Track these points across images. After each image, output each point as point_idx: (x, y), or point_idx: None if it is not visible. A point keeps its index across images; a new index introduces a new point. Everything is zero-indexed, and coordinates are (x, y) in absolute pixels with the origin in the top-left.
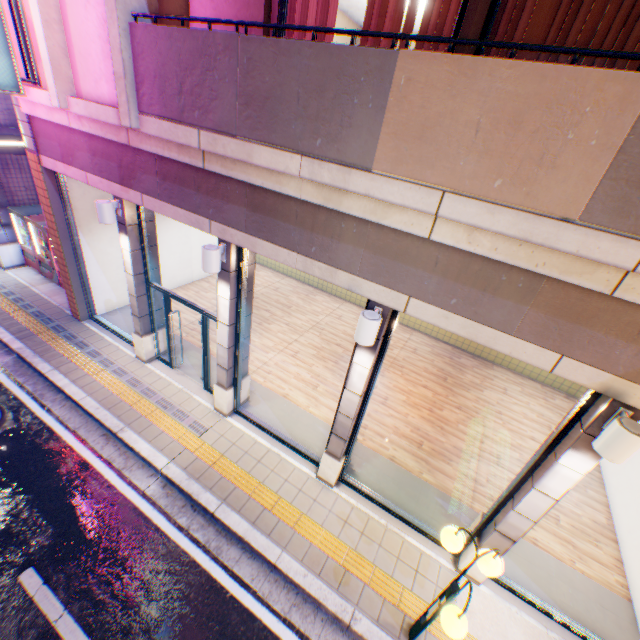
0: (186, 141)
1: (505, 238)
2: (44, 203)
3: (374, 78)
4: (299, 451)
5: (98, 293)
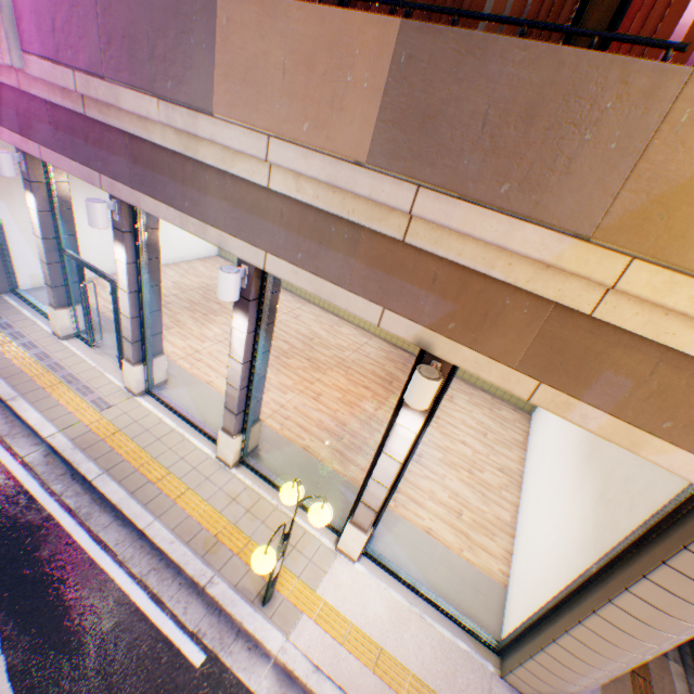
0: (65, 84)
1: (323, 186)
2: None
3: (204, 18)
4: (205, 433)
5: (22, 265)
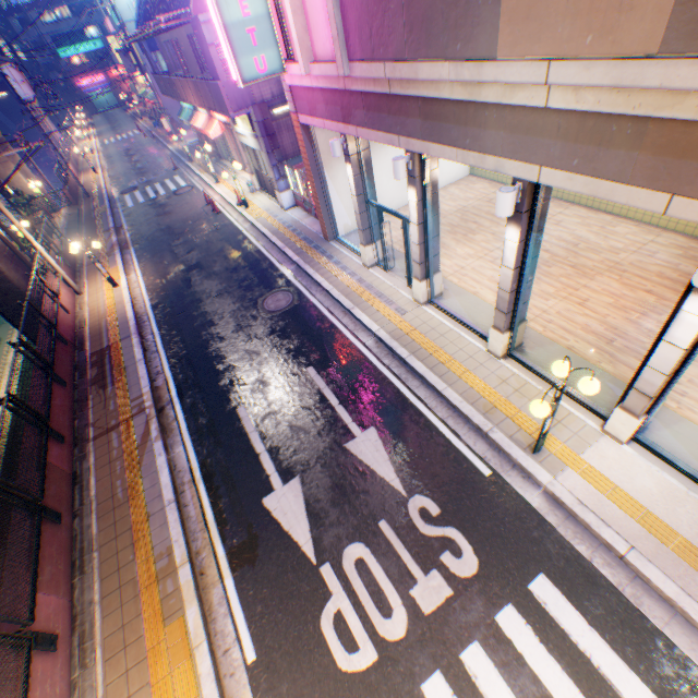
0: (377, 76)
1: (604, 90)
2: (302, 152)
3: None
4: (475, 332)
5: (338, 219)
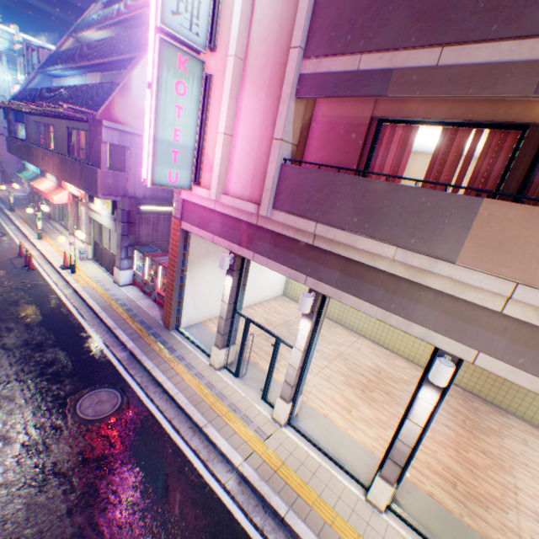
0: (304, 228)
1: None
2: (173, 249)
3: (462, 210)
4: (346, 470)
5: (185, 311)
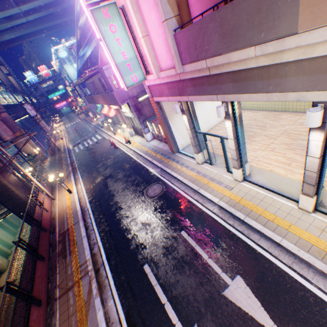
0: (201, 67)
1: None
2: (156, 114)
3: None
4: (284, 196)
5: (177, 142)
